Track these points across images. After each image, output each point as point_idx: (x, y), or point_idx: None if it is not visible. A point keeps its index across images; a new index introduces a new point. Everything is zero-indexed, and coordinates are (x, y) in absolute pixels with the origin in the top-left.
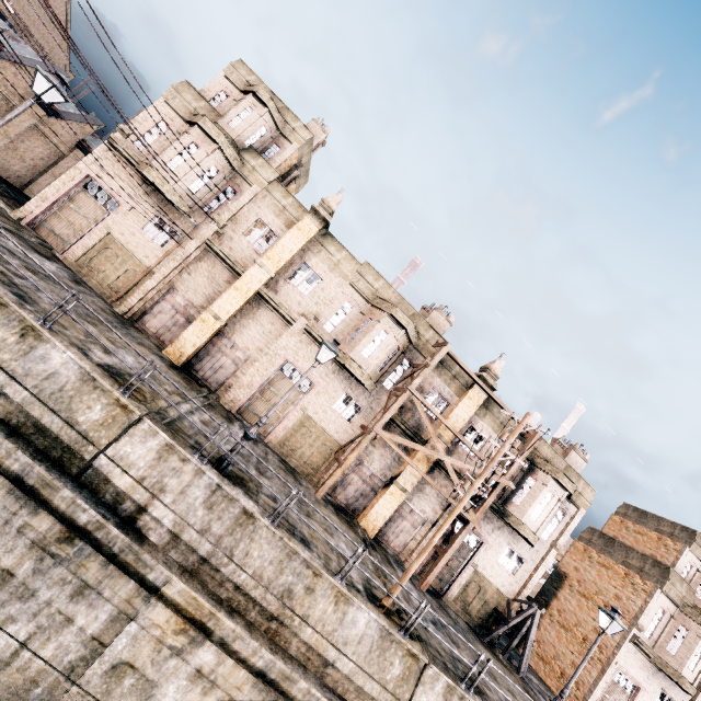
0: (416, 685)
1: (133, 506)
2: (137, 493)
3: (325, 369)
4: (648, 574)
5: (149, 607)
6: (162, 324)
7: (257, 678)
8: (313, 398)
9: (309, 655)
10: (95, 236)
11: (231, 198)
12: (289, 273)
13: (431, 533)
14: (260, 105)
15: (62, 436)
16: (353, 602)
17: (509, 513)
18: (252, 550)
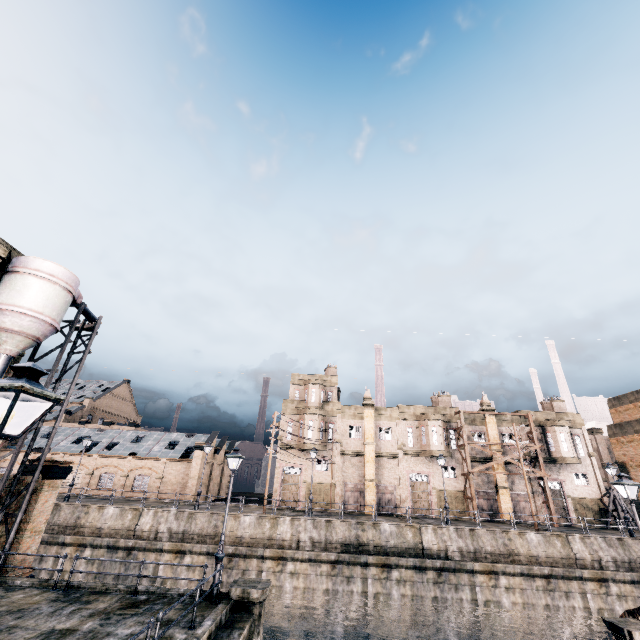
0: (570, 545)
1: (443, 553)
2: (441, 548)
3: (426, 463)
4: None
5: (476, 578)
6: (353, 502)
7: (522, 577)
8: (433, 480)
9: (529, 560)
10: (303, 488)
11: (334, 428)
12: (378, 436)
13: (535, 498)
14: (315, 385)
15: (410, 547)
16: (525, 533)
17: (555, 457)
18: (483, 540)
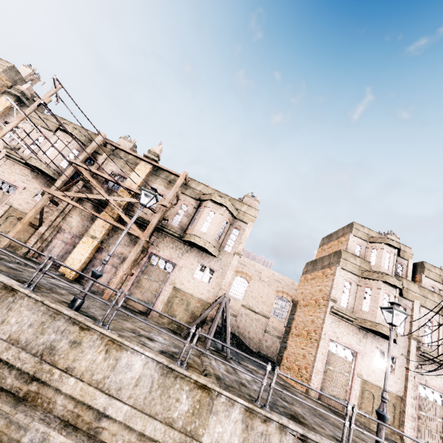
0: None
1: None
2: None
3: (26, 177)
4: (332, 263)
5: None
6: None
7: None
8: (17, 195)
9: None
10: None
11: None
12: None
13: None
14: None
15: None
16: None
17: (186, 234)
18: None
